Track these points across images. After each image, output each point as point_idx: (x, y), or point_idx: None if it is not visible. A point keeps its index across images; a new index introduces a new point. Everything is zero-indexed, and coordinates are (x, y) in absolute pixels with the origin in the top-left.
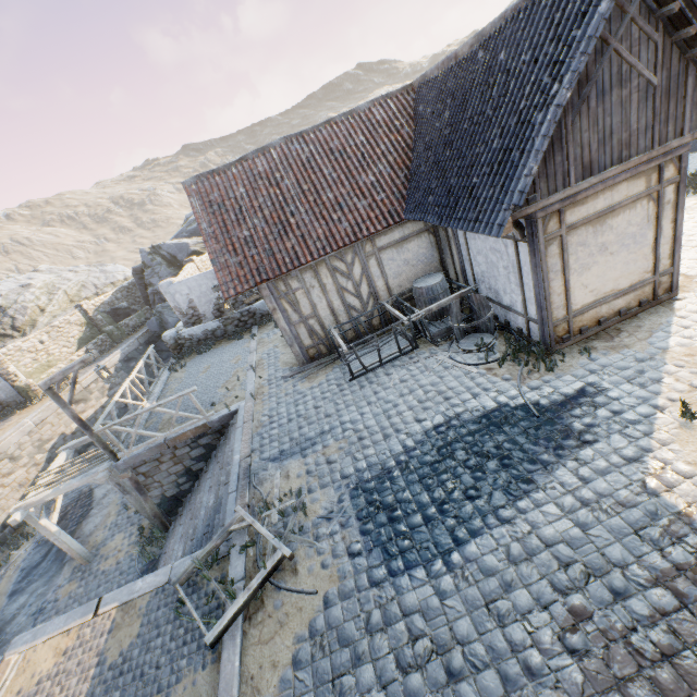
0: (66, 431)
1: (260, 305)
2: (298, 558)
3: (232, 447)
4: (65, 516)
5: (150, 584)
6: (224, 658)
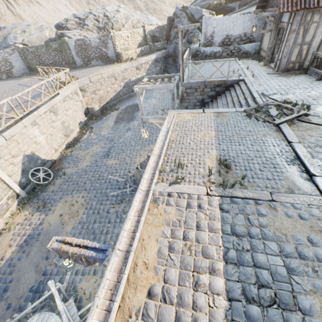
0: (131, 79)
1: (246, 46)
2: (309, 118)
3: (244, 89)
4: (129, 108)
5: (227, 110)
6: (283, 129)
